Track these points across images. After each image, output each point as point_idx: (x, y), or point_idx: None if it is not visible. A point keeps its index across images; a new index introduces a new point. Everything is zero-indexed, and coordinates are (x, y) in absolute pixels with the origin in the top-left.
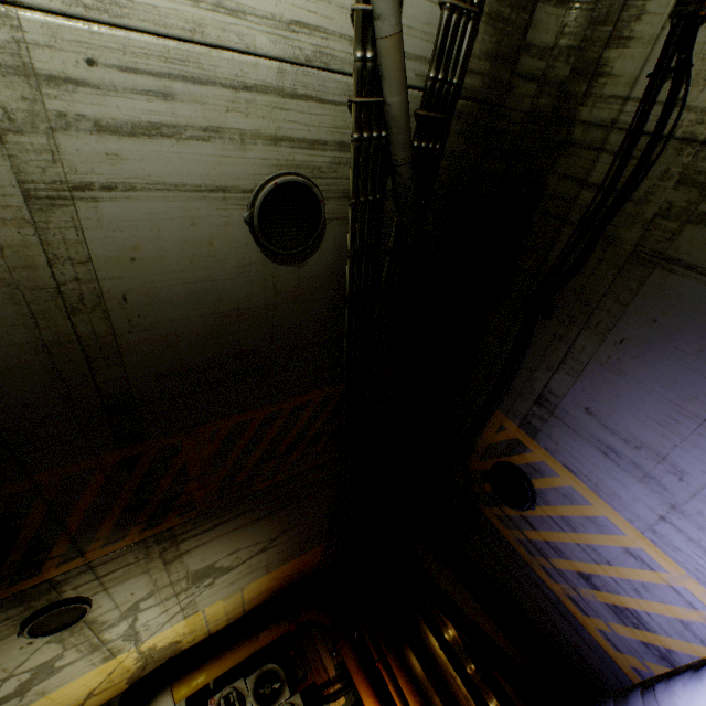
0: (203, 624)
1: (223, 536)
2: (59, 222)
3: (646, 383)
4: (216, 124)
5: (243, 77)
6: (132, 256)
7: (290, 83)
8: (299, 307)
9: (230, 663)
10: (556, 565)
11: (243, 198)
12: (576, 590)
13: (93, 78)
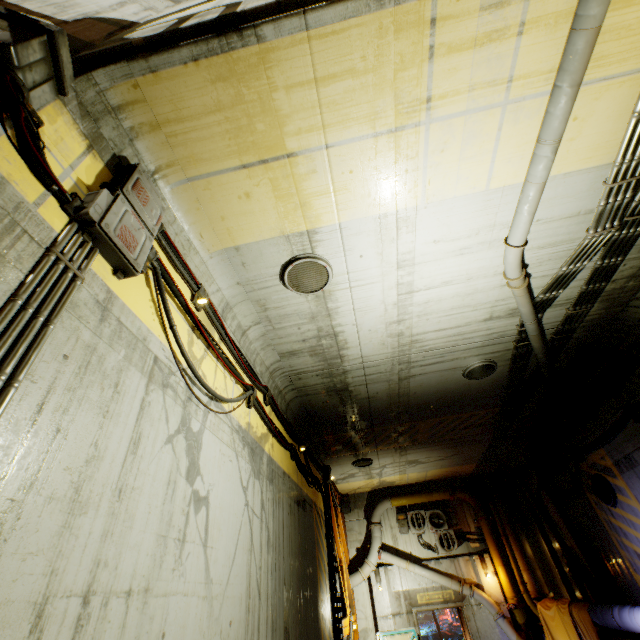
0: (405, 479)
1: (424, 451)
2: (404, 382)
3: None
4: (456, 357)
5: (468, 347)
6: (420, 385)
7: (486, 343)
8: (479, 388)
9: (417, 501)
10: (623, 541)
11: (461, 368)
12: (632, 558)
13: (423, 359)
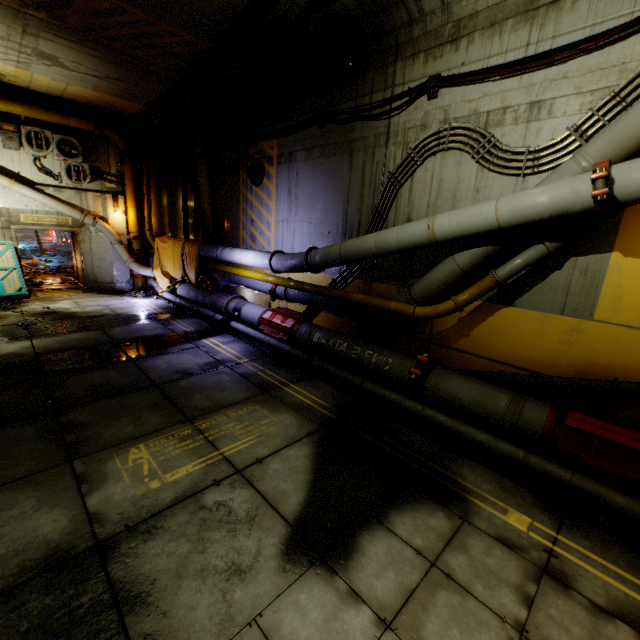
0: (27, 80)
1: (75, 50)
2: None
3: (315, 184)
4: None
5: None
6: None
7: None
8: None
9: (43, 118)
10: (248, 211)
11: None
12: (247, 222)
13: None
